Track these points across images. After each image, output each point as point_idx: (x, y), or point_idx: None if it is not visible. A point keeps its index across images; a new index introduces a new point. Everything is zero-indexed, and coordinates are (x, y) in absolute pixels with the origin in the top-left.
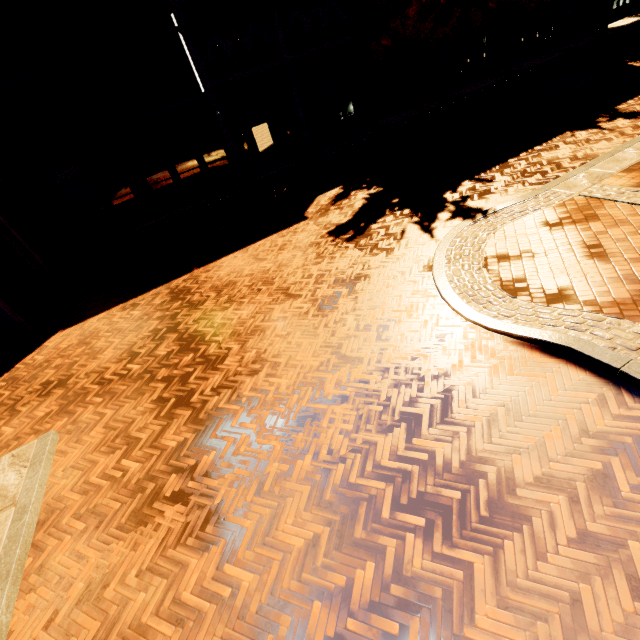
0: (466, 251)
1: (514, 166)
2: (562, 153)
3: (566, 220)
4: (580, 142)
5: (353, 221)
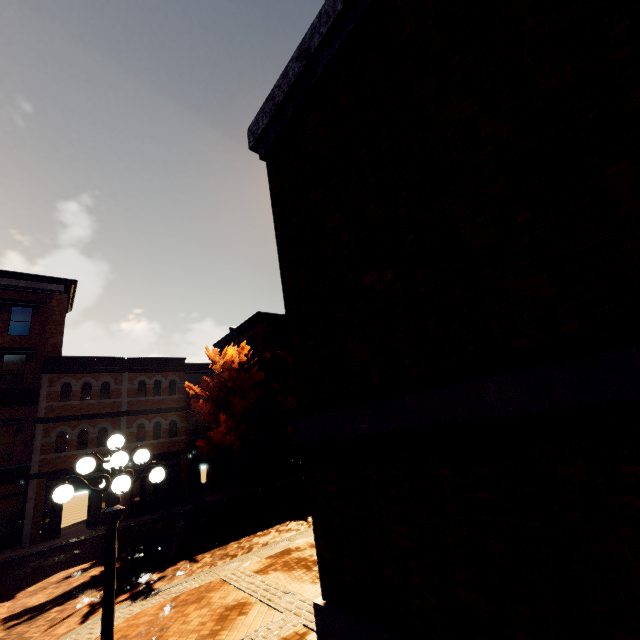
0: (83, 638)
1: (227, 548)
2: (265, 539)
3: (184, 602)
4: (284, 530)
5: (47, 602)
